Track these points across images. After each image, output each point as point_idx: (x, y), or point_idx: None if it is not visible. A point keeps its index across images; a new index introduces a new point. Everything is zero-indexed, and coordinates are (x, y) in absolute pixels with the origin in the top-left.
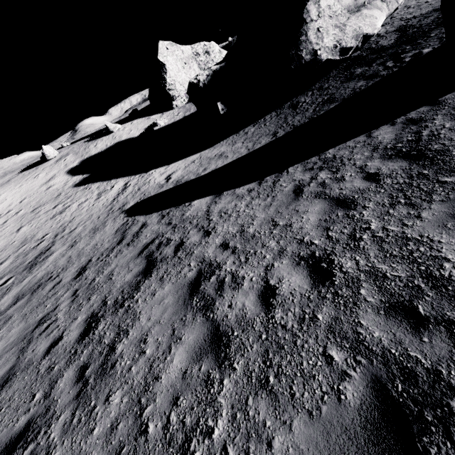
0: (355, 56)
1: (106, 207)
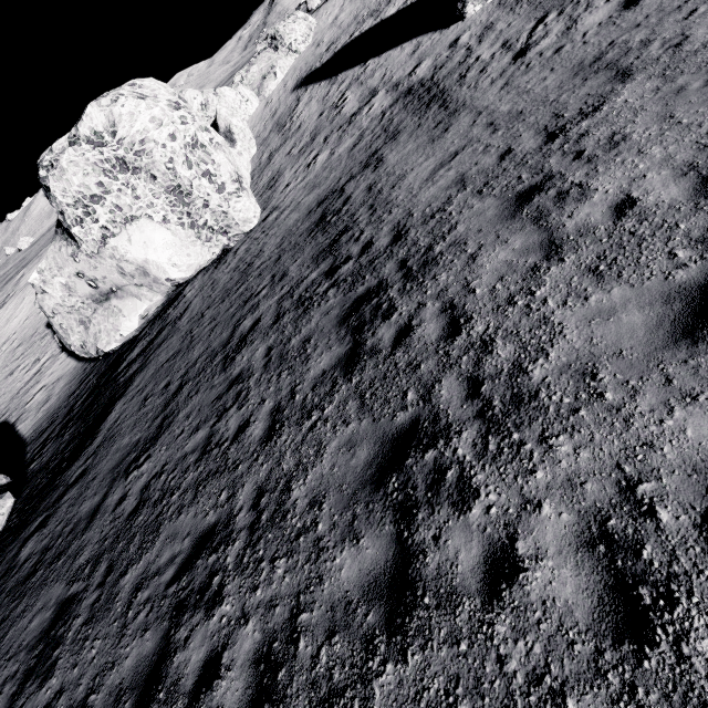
0: (136, 340)
1: (10, 399)
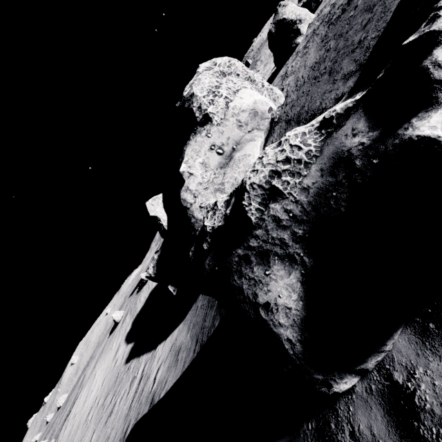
0: None
1: (124, 420)
